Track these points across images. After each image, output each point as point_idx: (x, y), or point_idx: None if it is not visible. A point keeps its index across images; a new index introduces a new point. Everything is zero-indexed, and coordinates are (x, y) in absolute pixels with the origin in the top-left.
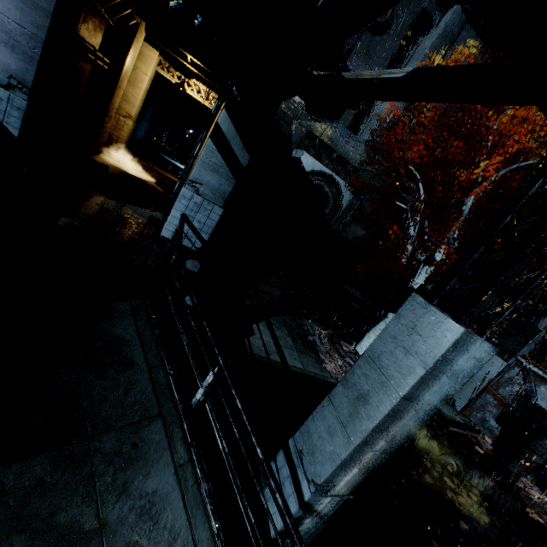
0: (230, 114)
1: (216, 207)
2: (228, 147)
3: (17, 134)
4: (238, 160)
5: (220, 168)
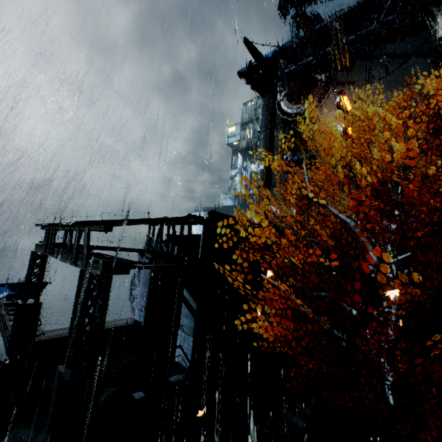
0: (186, 288)
1: (190, 336)
2: (189, 303)
3: (143, 325)
4: (193, 307)
5: (188, 314)
